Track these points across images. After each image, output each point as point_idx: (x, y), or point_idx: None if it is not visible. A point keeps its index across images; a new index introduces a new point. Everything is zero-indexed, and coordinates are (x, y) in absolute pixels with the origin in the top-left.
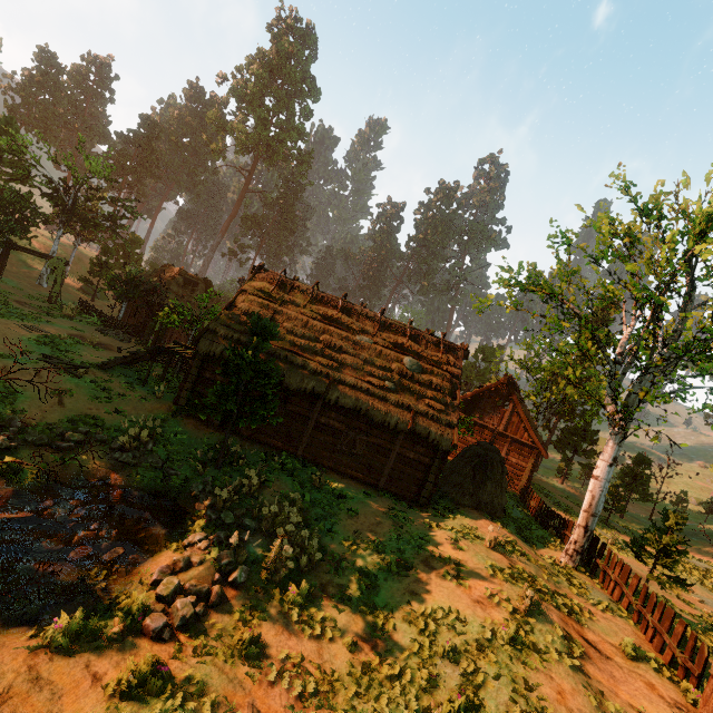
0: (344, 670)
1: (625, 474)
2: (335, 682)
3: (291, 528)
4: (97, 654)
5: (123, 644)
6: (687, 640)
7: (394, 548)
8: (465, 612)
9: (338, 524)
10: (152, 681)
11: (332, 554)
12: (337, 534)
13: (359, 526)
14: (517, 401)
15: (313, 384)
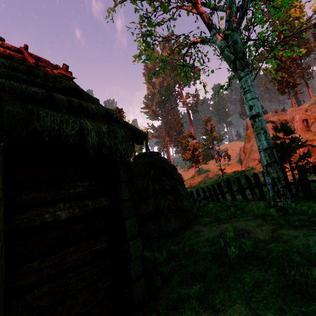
0: None
1: None
2: None
3: None
4: None
5: None
6: None
7: None
8: None
9: None
10: None
11: None
12: None
13: None
14: None
15: None
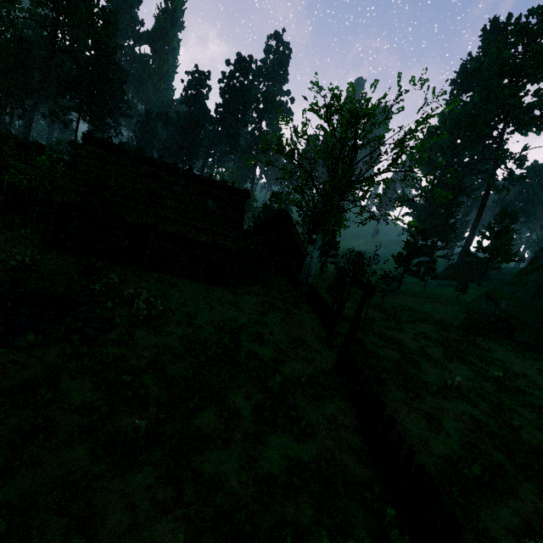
0: (178, 344)
1: (351, 264)
2: (174, 348)
3: (143, 298)
4: (47, 349)
5: (59, 346)
6: (341, 319)
7: (206, 303)
8: (237, 318)
9: (173, 297)
10: (81, 350)
11: (170, 310)
12: (173, 301)
13: (186, 297)
14: (287, 226)
15: (146, 220)
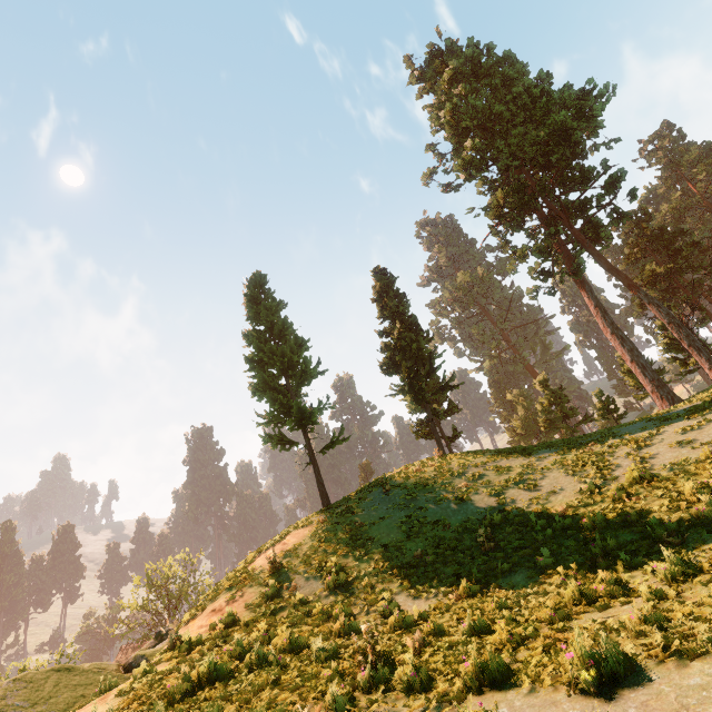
0: None
1: None
2: None
3: None
4: None
5: None
6: None
7: None
8: None
9: None
10: None
11: None
12: None
13: None
14: None
15: None
